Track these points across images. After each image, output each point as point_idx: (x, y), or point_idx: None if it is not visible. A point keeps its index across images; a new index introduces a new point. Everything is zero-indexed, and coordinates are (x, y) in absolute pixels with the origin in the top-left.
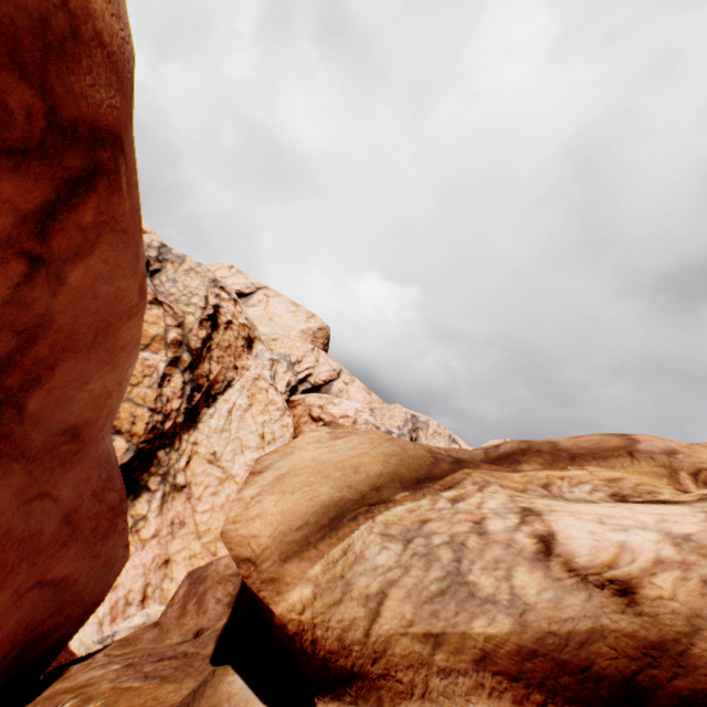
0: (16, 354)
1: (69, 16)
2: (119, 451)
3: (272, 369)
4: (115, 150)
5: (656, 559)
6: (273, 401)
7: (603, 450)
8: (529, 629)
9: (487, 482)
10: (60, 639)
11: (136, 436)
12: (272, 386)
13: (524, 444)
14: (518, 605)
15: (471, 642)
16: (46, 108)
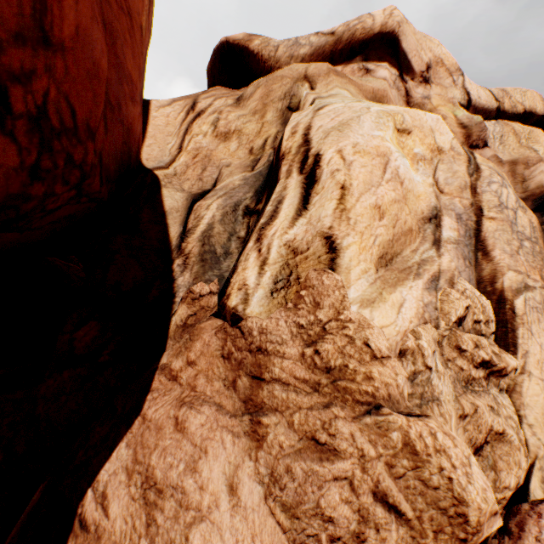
0: None
1: None
2: None
3: None
4: None
5: (339, 27)
6: None
7: None
8: (313, 47)
9: None
10: None
11: None
12: None
13: None
14: (311, 44)
15: (300, 56)
16: None
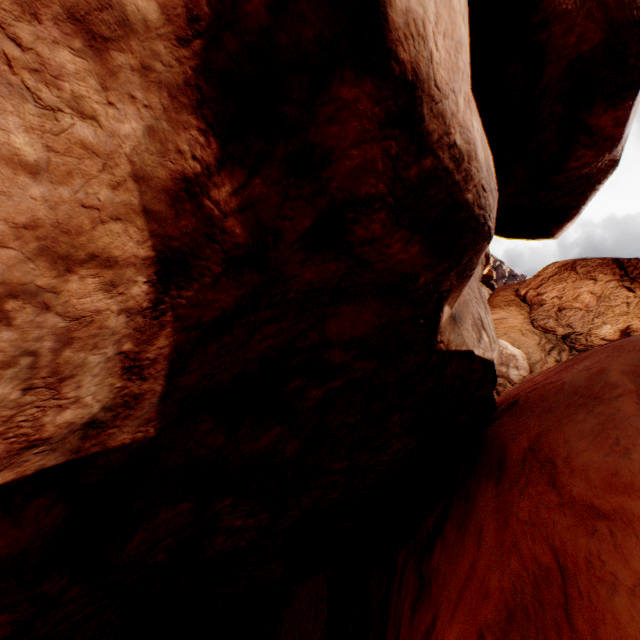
0: None
1: None
2: None
3: None
4: None
5: None
6: None
7: None
8: None
9: None
10: None
11: None
12: None
13: None
14: None
15: None
16: None
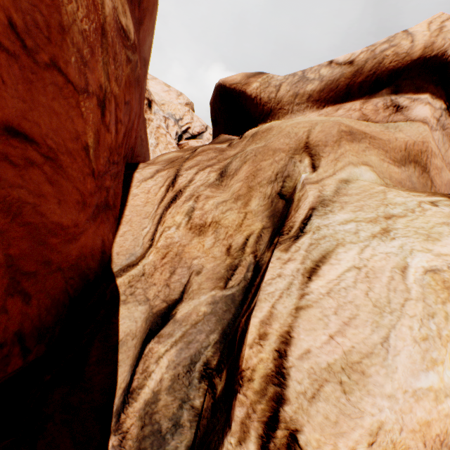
0: (141, 0)
1: None
2: None
3: (165, 123)
4: None
5: (361, 53)
6: (170, 142)
7: None
8: (323, 82)
9: None
10: None
11: None
12: (168, 133)
13: None
14: (321, 78)
15: (306, 93)
16: None
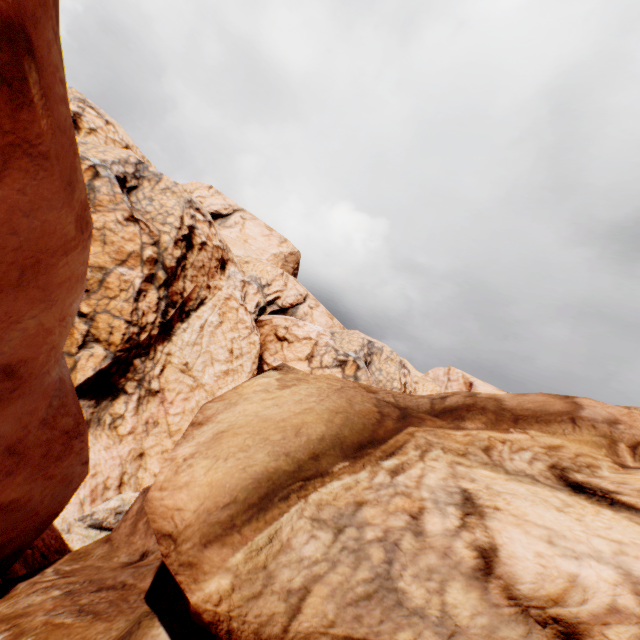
0: None
1: None
2: (98, 357)
3: (243, 290)
4: (16, 50)
5: (612, 606)
6: (242, 320)
7: (547, 413)
8: None
9: (430, 444)
10: (16, 548)
11: (113, 345)
12: (242, 306)
13: (469, 400)
14: (448, 625)
15: None
16: None
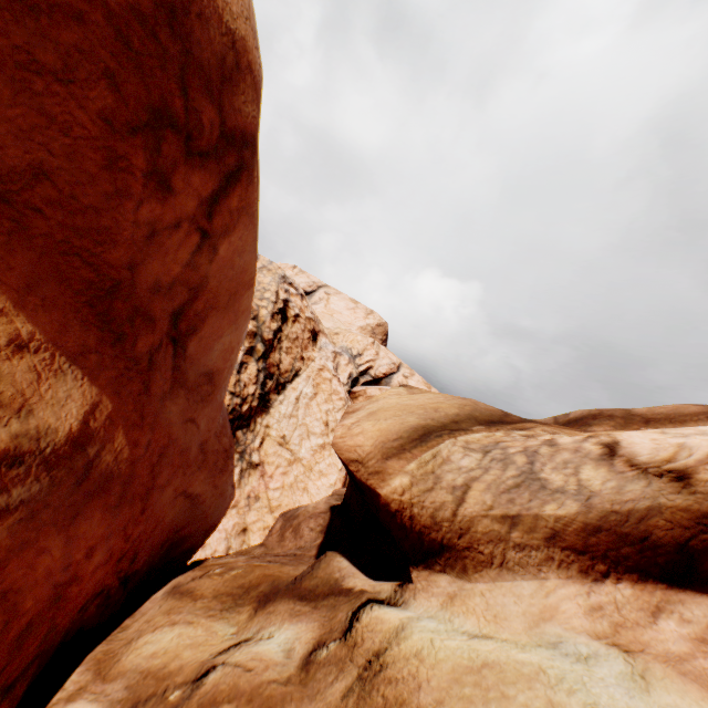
0: (187, 305)
1: (235, 54)
2: None
3: (334, 361)
4: (253, 151)
5: None
6: (336, 391)
7: (681, 415)
8: (594, 509)
9: (556, 432)
10: (191, 546)
11: None
12: (335, 376)
13: (595, 410)
14: (584, 493)
15: (542, 523)
16: (220, 122)
